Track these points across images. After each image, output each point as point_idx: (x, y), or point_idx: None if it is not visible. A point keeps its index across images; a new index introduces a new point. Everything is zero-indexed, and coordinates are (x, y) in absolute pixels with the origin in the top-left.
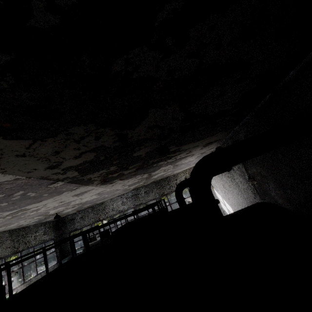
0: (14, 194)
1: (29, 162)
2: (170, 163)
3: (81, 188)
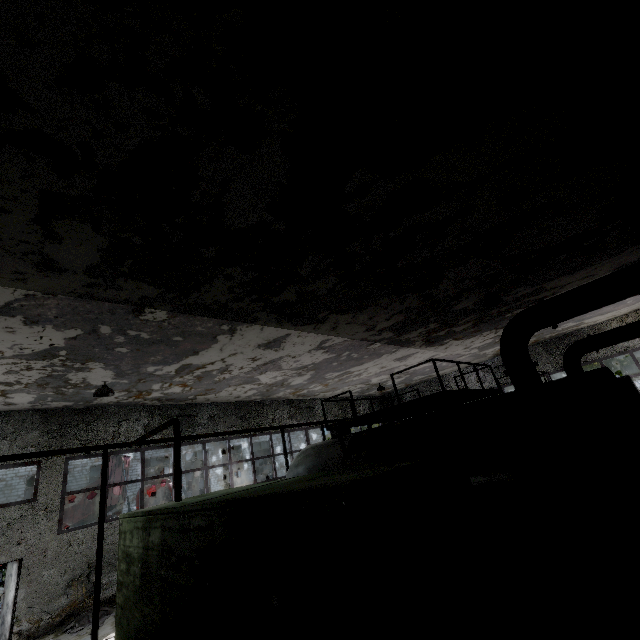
0: (342, 355)
1: (353, 327)
2: None
3: (401, 351)
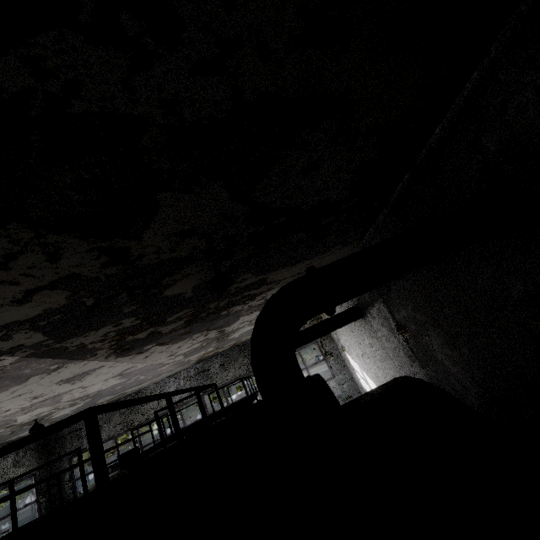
0: None
1: None
2: (256, 307)
3: (71, 367)
